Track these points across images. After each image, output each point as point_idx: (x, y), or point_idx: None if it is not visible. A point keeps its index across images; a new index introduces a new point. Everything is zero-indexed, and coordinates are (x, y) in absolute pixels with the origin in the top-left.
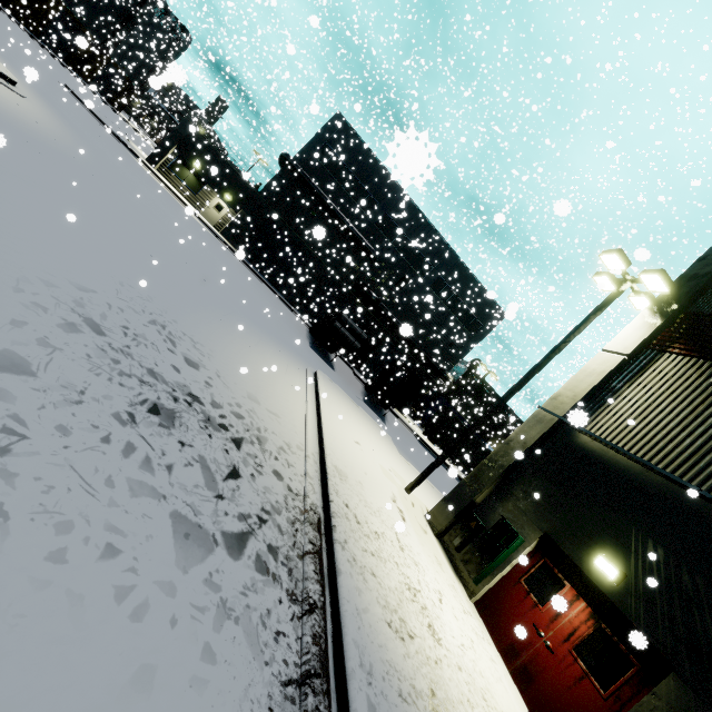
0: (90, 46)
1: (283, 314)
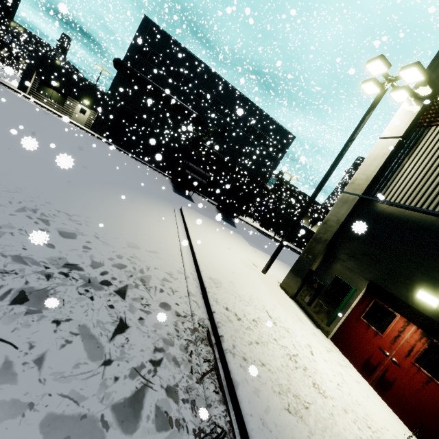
0: None
1: (149, 174)
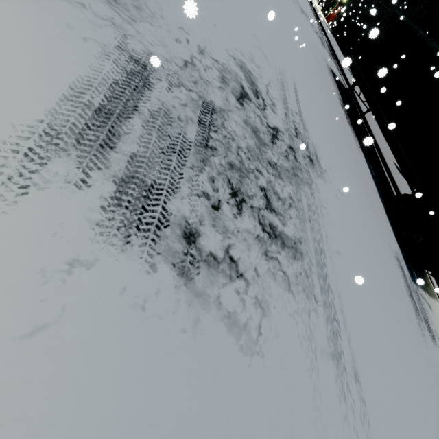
0: None
1: None
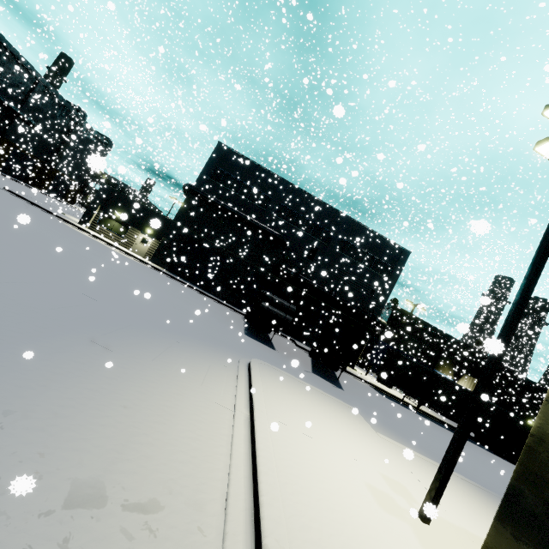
0: (41, 166)
1: (213, 311)
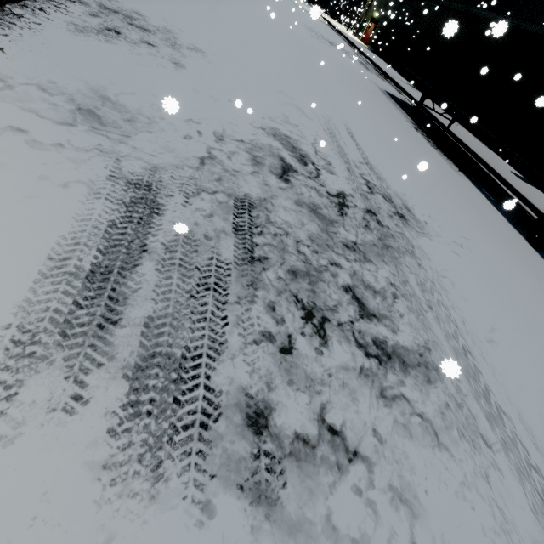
0: None
1: None
